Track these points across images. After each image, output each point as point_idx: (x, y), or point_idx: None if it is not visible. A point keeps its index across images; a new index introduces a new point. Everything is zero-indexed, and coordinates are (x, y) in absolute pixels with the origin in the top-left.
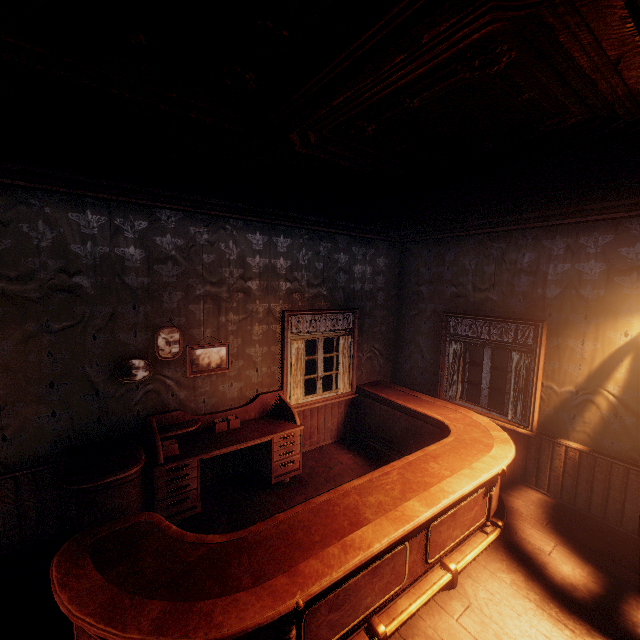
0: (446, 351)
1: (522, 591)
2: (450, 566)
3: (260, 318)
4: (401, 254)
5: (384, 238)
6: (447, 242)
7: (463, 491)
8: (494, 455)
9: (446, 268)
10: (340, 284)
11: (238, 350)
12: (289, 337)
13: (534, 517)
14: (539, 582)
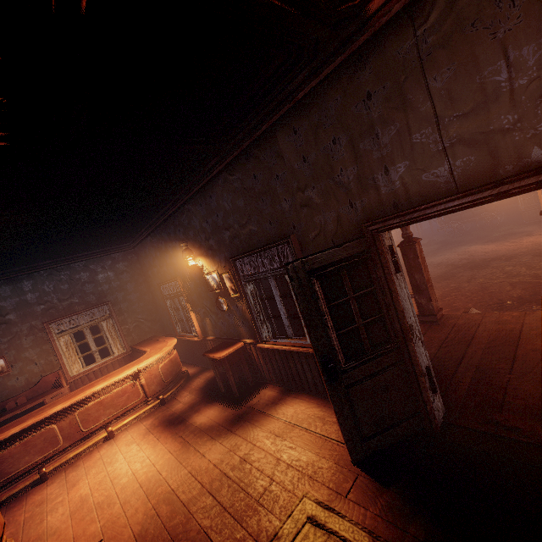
0: (168, 306)
1: (146, 426)
2: (107, 429)
3: (26, 333)
4: (136, 255)
5: (115, 252)
6: (144, 243)
7: (94, 389)
8: (142, 363)
9: (149, 258)
10: (89, 291)
11: (15, 357)
12: (55, 336)
13: (196, 385)
14: (159, 418)
